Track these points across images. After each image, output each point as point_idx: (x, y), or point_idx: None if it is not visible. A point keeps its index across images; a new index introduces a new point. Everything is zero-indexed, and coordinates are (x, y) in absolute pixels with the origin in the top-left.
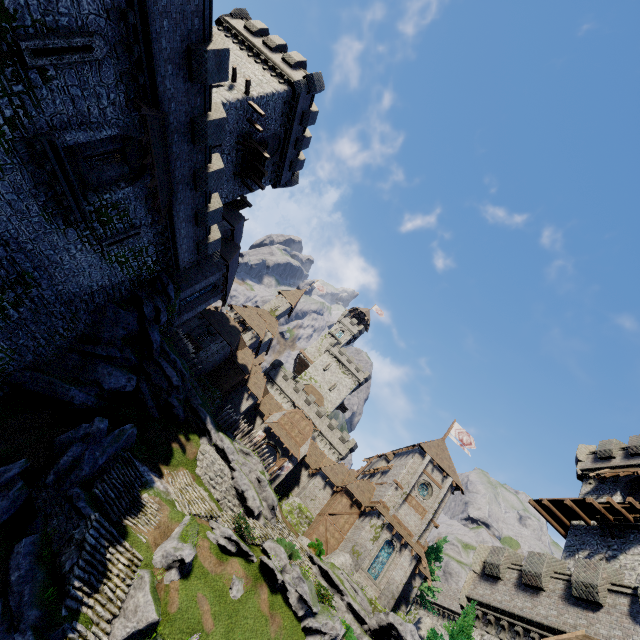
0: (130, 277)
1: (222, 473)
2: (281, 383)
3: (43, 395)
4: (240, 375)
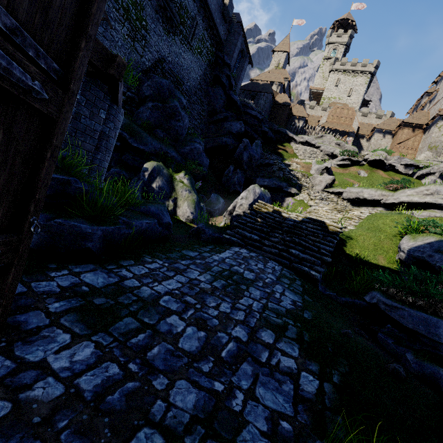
0: (206, 64)
1: (313, 152)
2: (310, 113)
3: (215, 147)
4: (286, 109)
